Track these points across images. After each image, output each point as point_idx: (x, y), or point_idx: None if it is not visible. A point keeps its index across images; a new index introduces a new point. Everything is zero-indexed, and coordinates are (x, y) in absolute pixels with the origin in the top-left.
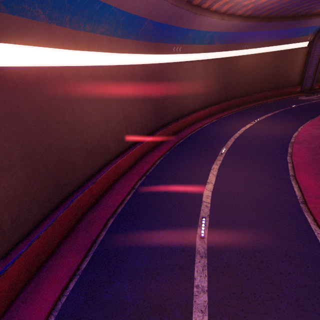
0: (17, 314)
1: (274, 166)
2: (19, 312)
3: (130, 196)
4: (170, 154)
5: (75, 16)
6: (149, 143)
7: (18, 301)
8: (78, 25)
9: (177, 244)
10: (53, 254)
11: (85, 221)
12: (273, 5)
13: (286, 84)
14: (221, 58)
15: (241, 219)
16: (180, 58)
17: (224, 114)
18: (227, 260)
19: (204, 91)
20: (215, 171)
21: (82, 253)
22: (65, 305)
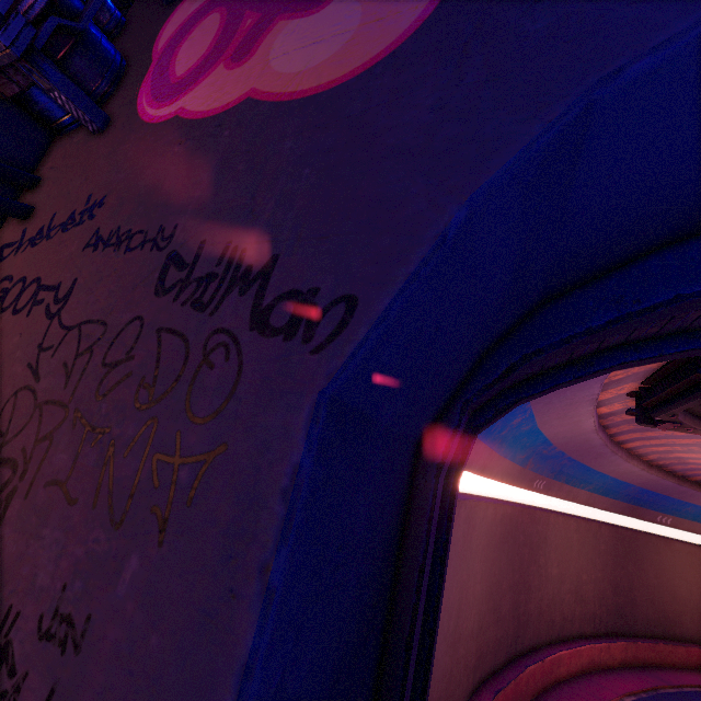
0: None
1: None
2: None
3: None
4: (651, 700)
5: (578, 478)
6: (602, 652)
7: None
8: (576, 484)
9: None
10: None
11: None
12: None
13: None
14: None
15: None
16: (665, 531)
17: None
18: None
19: None
20: None
21: None
22: None
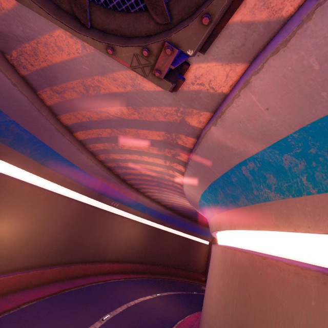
0: None
1: None
2: None
3: None
4: (48, 300)
5: (50, 161)
6: (35, 276)
7: None
8: (47, 164)
9: None
10: None
11: None
12: (183, 209)
13: (195, 269)
14: (148, 225)
15: None
16: (115, 211)
17: (135, 276)
18: None
19: (125, 245)
20: None
21: None
22: None
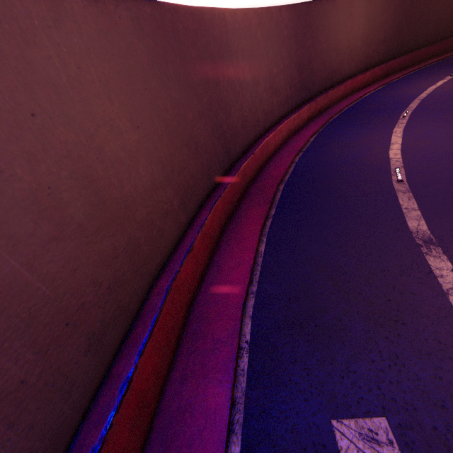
0: (231, 238)
1: None
2: (232, 237)
3: (292, 168)
4: (326, 130)
5: None
6: (295, 120)
7: (225, 233)
8: None
9: (371, 189)
10: (236, 210)
11: (253, 189)
12: None
13: None
14: None
15: (448, 163)
16: None
17: (394, 77)
18: (437, 191)
19: (364, 43)
20: (399, 133)
21: (266, 206)
22: (271, 232)
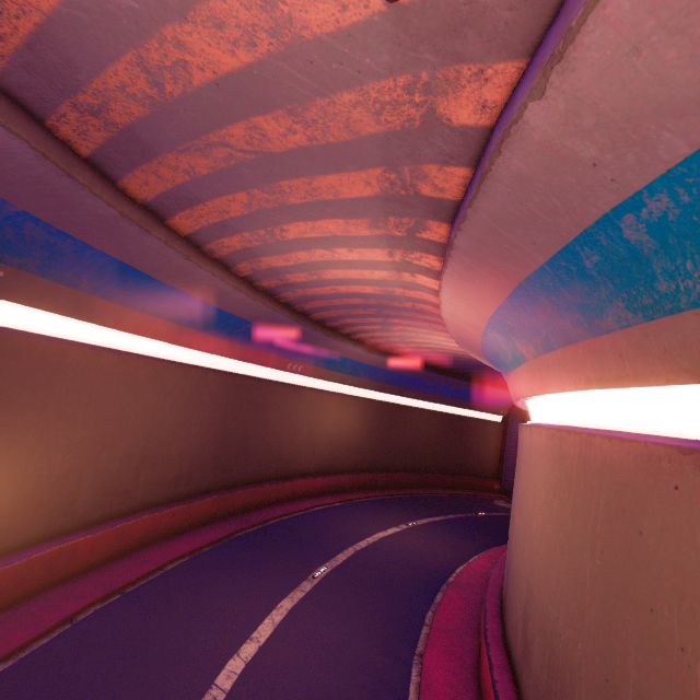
0: None
1: (398, 626)
2: None
3: (47, 639)
4: (209, 554)
5: (137, 295)
6: (176, 516)
7: None
8: (135, 304)
9: None
10: None
11: None
12: (439, 358)
13: (477, 470)
14: (370, 399)
15: None
16: (299, 380)
17: (361, 495)
18: None
19: (331, 442)
20: (281, 615)
21: None
22: None
